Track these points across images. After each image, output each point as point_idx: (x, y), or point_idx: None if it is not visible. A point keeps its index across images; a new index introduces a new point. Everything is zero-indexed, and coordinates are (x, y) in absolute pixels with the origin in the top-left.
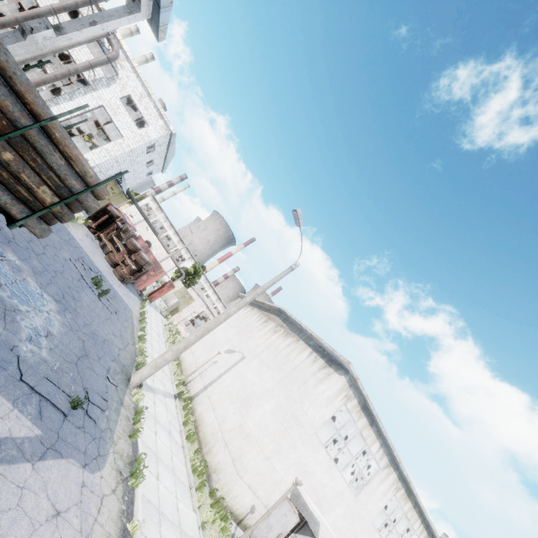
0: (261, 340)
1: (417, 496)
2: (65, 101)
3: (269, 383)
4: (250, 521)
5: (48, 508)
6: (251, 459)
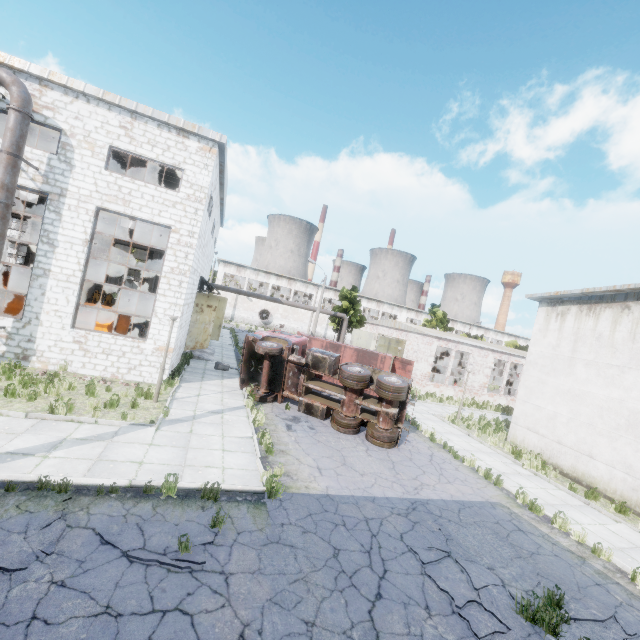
0: None
1: None
2: (50, 256)
3: None
4: None
5: None
6: None
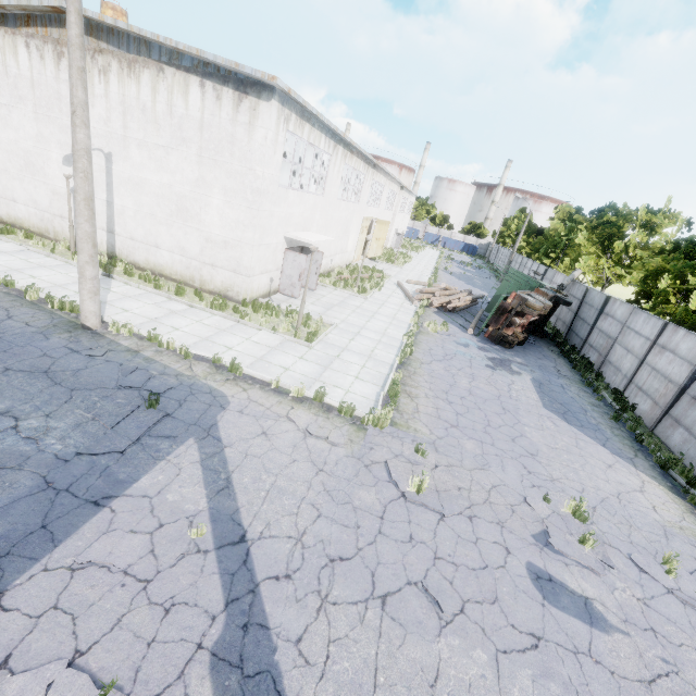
0: (101, 106)
1: (360, 149)
2: None
3: (189, 172)
4: (274, 287)
5: (261, 439)
6: (251, 259)
